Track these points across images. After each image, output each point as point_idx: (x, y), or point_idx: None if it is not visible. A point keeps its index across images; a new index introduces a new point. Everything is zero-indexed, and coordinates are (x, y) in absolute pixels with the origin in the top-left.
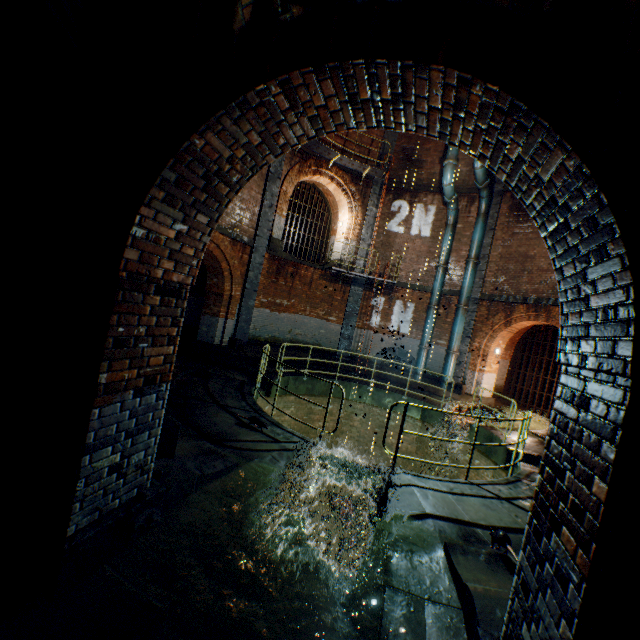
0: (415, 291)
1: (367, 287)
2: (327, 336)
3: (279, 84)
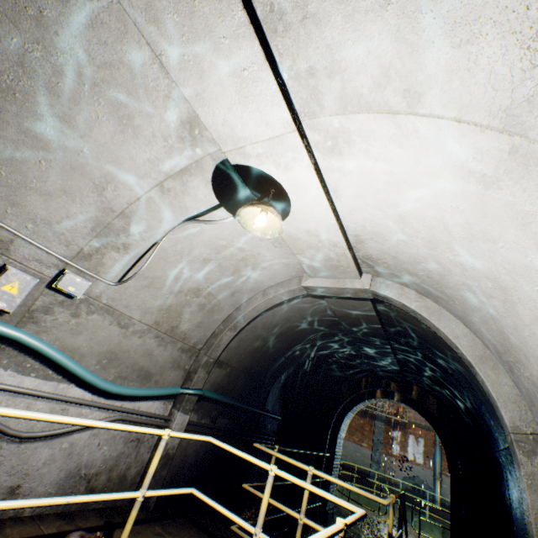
0: (422, 428)
1: (386, 422)
2: (361, 458)
3: (374, 398)
